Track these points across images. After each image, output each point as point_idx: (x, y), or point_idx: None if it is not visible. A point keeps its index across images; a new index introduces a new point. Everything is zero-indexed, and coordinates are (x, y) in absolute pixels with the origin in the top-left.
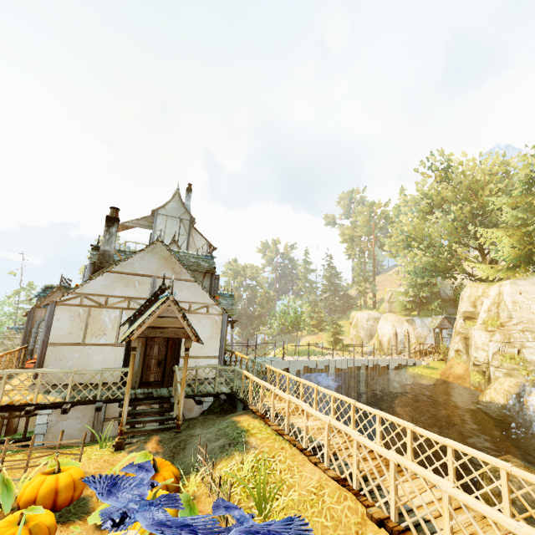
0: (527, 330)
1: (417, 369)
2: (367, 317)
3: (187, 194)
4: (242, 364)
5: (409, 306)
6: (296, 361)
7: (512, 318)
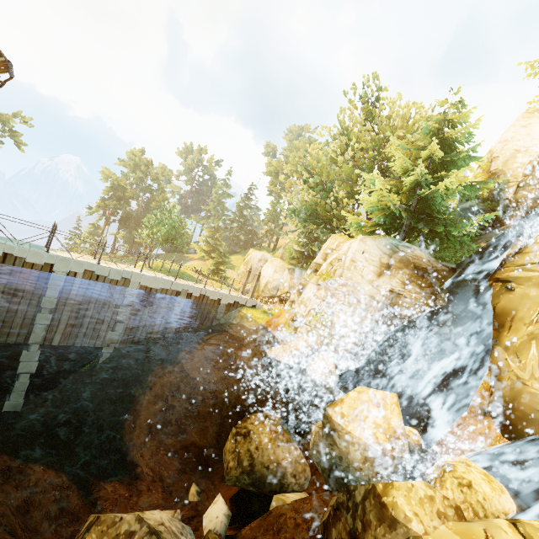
0: (348, 292)
1: (252, 311)
2: (260, 257)
3: None
4: None
5: (295, 255)
6: (70, 259)
7: (342, 277)
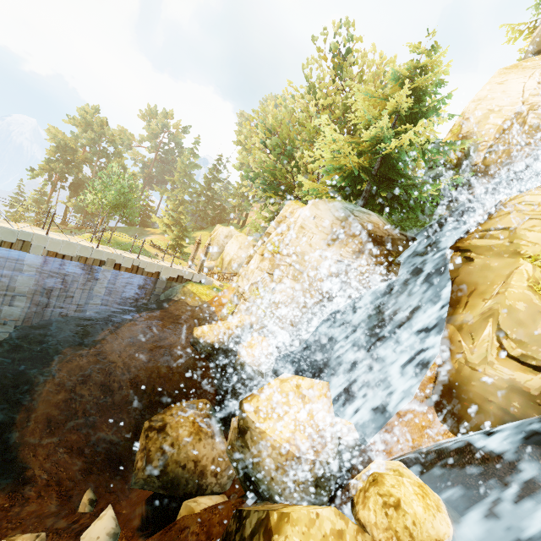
0: (293, 263)
1: (198, 286)
2: (227, 234)
3: None
4: None
5: (260, 231)
6: None
7: (289, 246)
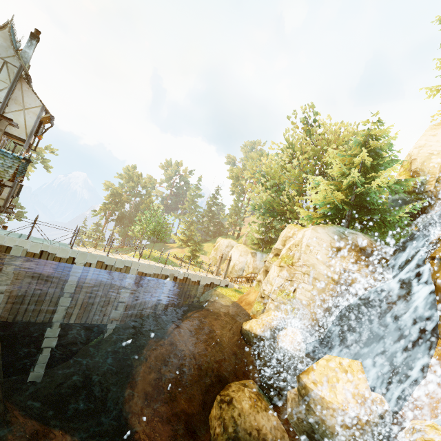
0: (307, 272)
1: (225, 290)
2: (227, 244)
3: (30, 40)
4: (4, 238)
5: (256, 241)
6: (88, 253)
7: (301, 259)
